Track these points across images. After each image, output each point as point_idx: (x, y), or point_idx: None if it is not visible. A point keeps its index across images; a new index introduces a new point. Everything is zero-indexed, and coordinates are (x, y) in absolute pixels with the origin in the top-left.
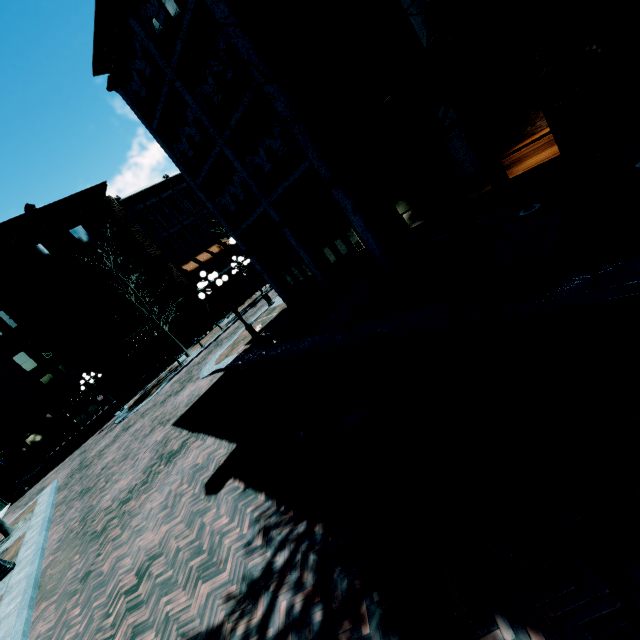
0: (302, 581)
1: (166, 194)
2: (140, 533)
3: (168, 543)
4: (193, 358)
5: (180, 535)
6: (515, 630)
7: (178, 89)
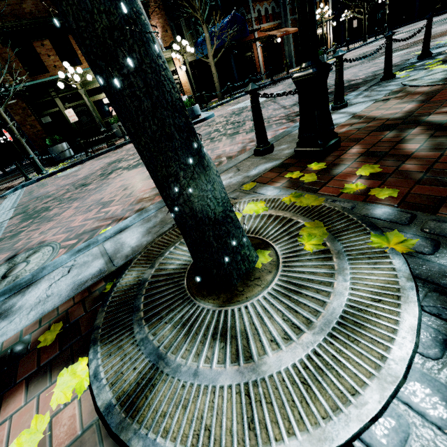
0: None
1: None
2: None
3: None
4: None
5: None
6: None
7: None
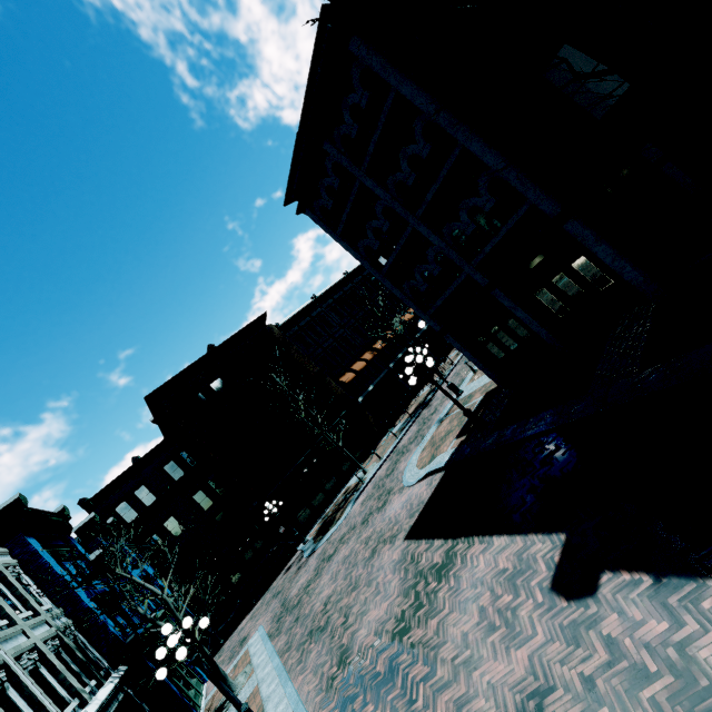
0: None
1: (315, 313)
2: (472, 665)
3: (551, 671)
4: (374, 473)
5: (568, 658)
6: None
7: (368, 187)
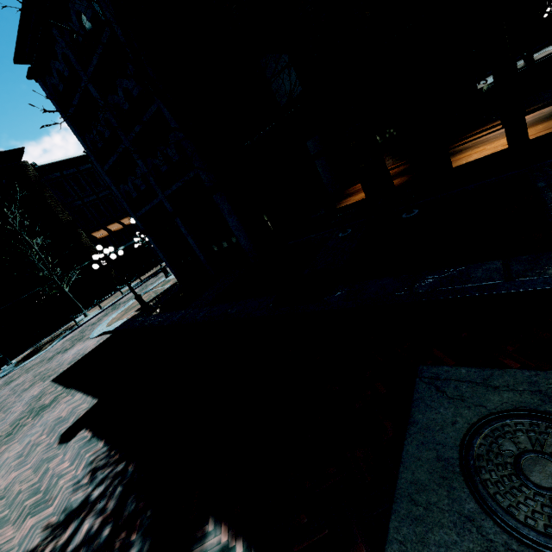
0: (105, 507)
1: (85, 167)
2: None
3: (13, 487)
4: (90, 318)
5: (25, 479)
6: (216, 524)
7: (92, 93)
